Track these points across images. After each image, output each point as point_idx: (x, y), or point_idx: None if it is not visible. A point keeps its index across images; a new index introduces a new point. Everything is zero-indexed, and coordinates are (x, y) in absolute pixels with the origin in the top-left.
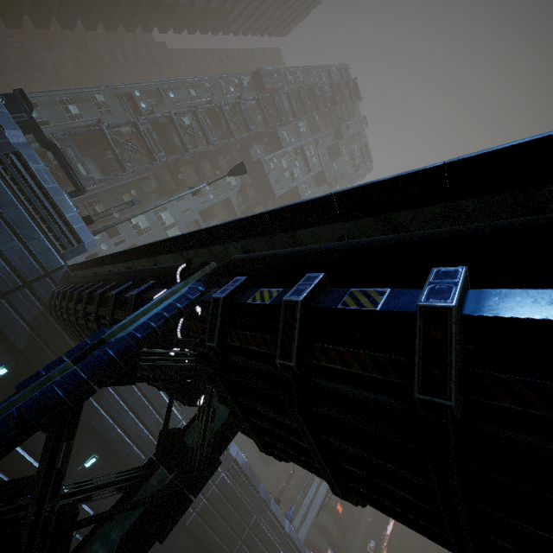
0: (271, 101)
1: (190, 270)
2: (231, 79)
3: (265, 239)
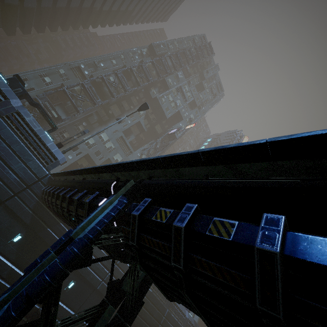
0: (160, 62)
1: (118, 186)
2: (135, 51)
3: (161, 171)
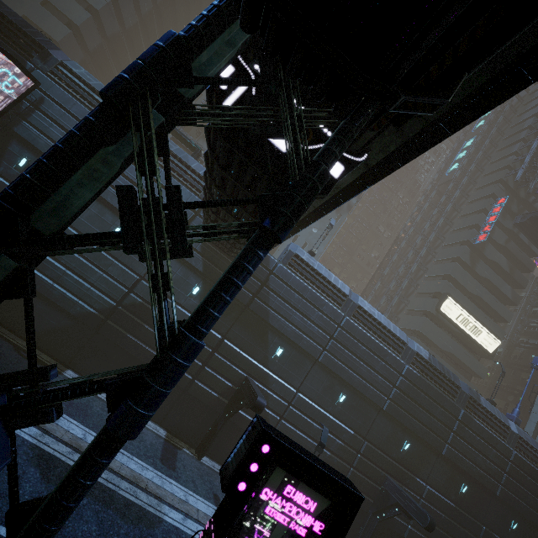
0: None
1: None
2: None
3: None
